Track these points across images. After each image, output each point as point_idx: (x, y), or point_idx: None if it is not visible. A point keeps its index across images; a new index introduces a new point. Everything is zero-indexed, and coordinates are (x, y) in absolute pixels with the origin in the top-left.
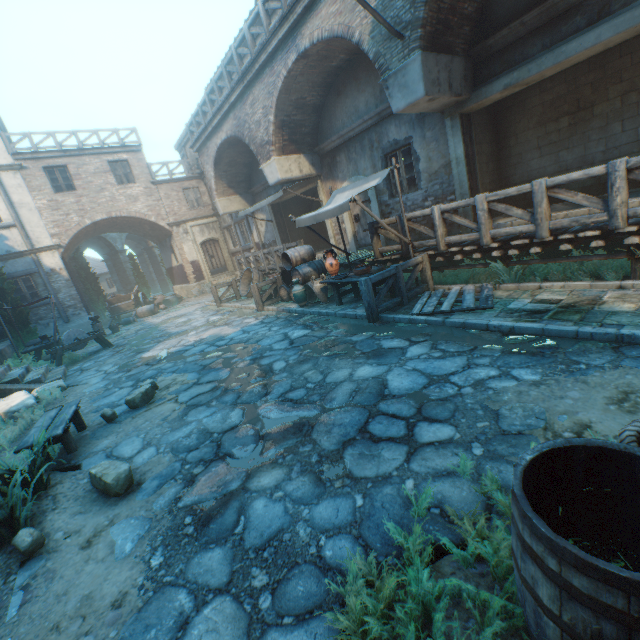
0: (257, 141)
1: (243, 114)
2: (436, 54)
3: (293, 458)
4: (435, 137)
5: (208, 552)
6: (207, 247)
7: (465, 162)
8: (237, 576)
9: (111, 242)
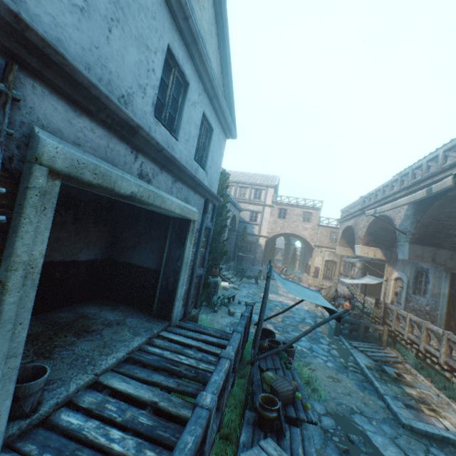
0: (357, 234)
1: (357, 221)
2: (421, 245)
3: None
4: (439, 276)
5: None
6: (328, 263)
7: (447, 298)
8: None
9: (290, 239)
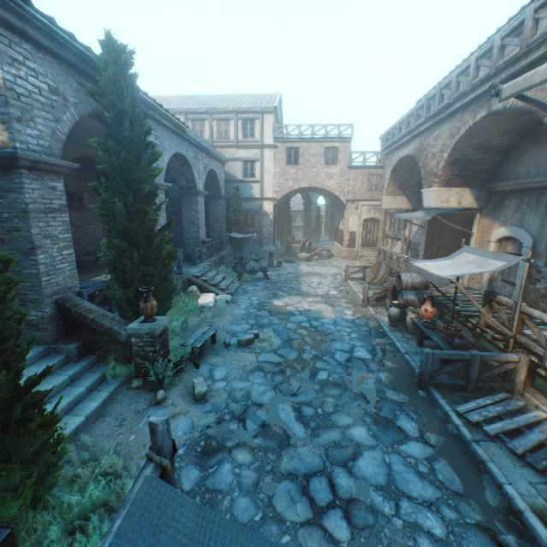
0: (427, 168)
1: (425, 142)
2: None
3: (261, 455)
4: None
5: (195, 468)
6: (367, 223)
7: None
8: (192, 492)
9: (310, 196)
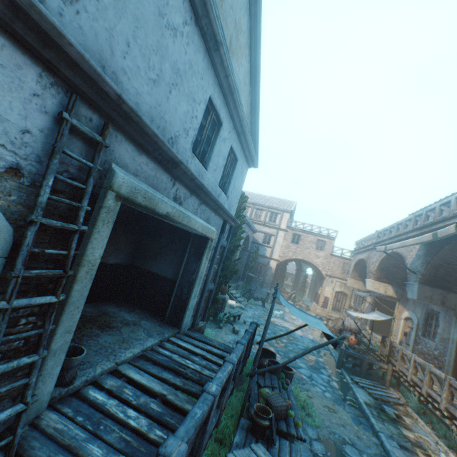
0: (369, 268)
1: (370, 255)
2: (431, 287)
3: None
4: (449, 321)
5: None
6: (338, 294)
7: (456, 344)
8: None
9: (302, 265)
